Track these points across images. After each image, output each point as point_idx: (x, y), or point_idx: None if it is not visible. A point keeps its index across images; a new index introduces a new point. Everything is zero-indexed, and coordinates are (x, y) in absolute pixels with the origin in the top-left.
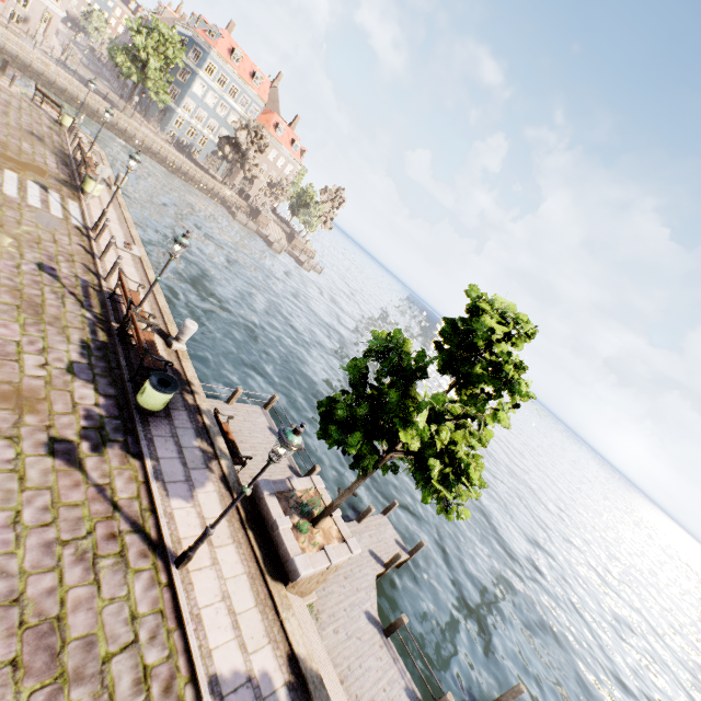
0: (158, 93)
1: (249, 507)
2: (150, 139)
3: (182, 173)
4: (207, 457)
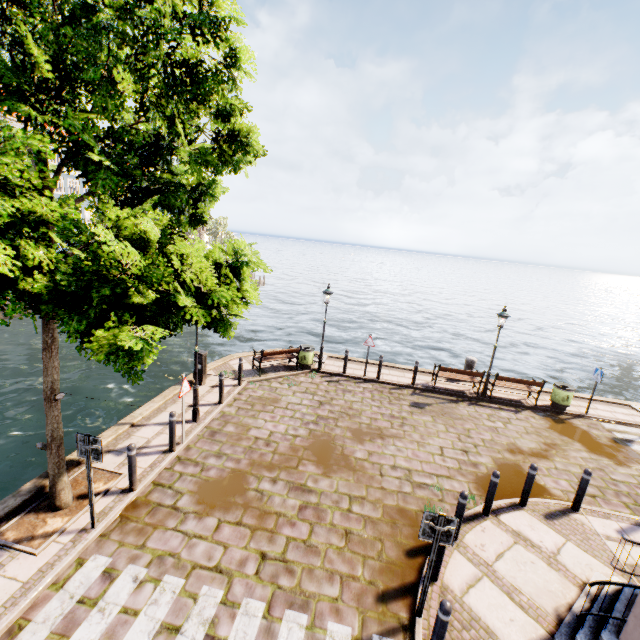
0: None
1: None
2: None
3: None
4: None
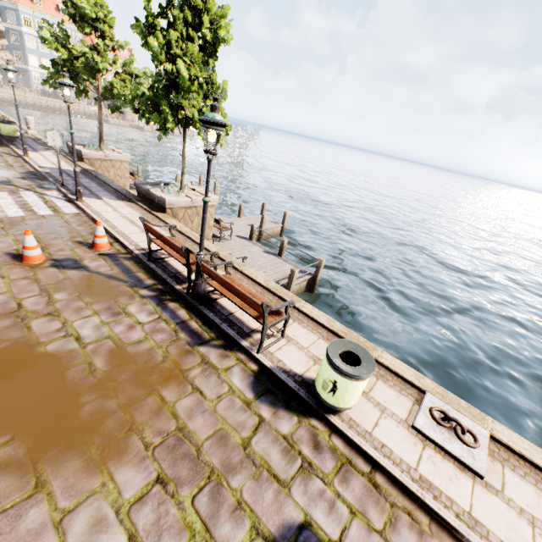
0: (3, 58)
1: (69, 154)
2: (23, 96)
3: (58, 110)
4: (48, 149)
